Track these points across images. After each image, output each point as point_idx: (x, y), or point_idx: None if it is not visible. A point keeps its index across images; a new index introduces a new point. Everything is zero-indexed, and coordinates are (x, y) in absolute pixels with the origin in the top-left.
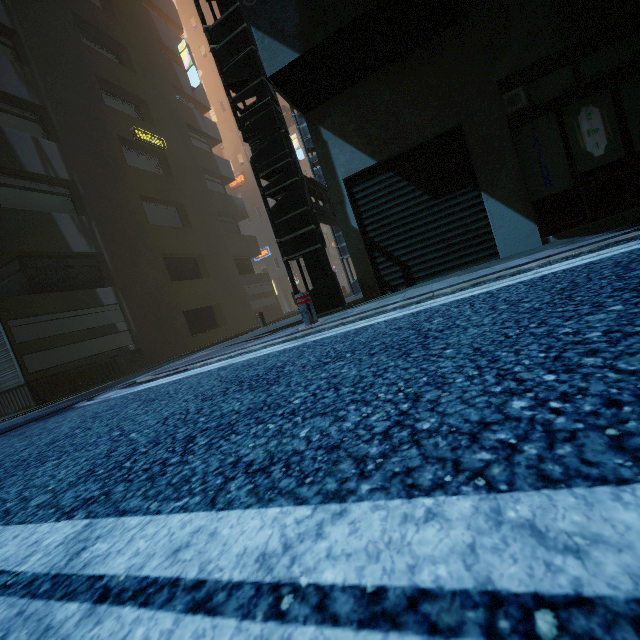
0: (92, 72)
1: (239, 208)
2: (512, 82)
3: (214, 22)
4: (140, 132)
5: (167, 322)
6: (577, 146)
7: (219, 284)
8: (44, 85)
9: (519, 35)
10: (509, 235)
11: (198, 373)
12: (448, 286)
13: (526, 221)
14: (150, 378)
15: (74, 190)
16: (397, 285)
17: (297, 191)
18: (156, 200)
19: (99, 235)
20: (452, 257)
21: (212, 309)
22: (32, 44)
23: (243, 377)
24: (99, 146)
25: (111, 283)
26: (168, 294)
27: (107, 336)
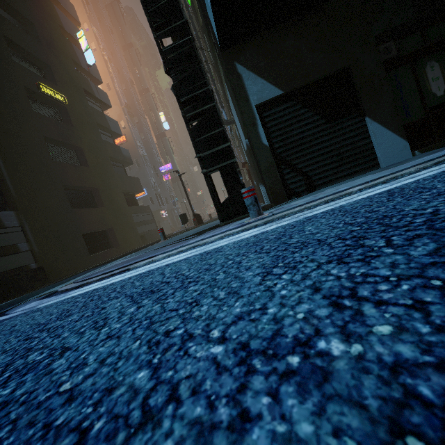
0: (1, 33)
1: (126, 156)
2: (381, 40)
3: None
4: (44, 87)
5: (68, 243)
6: (426, 88)
7: (112, 212)
8: None
9: (389, 5)
10: (388, 149)
11: (167, 264)
12: (399, 170)
13: (400, 139)
14: (80, 283)
15: None
16: (300, 191)
17: (215, 114)
18: (58, 142)
19: (2, 164)
20: (344, 168)
21: (106, 233)
22: None
23: (323, 238)
24: (5, 91)
25: (13, 208)
26: (68, 219)
27: (8, 256)
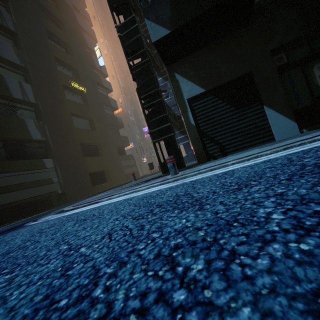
0: (52, 55)
1: (120, 122)
2: (277, 52)
3: (121, 23)
4: (73, 83)
5: (80, 178)
6: (313, 83)
7: (108, 159)
8: (28, 58)
9: (281, 28)
10: (281, 128)
11: (109, 203)
12: (264, 151)
13: (290, 121)
14: (74, 207)
15: (37, 108)
16: (217, 156)
17: (161, 105)
18: (79, 116)
19: (48, 131)
20: (248, 140)
21: (104, 172)
22: (24, 40)
23: (156, 202)
24: (52, 88)
25: (51, 156)
26: (81, 163)
27: (46, 185)
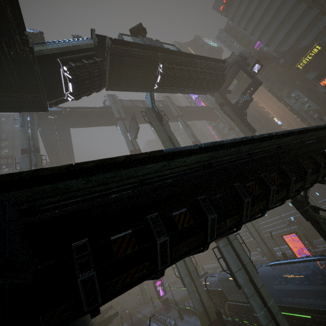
0: None
1: None
2: None
3: None
4: None
5: None
6: None
7: None
8: None
9: None
10: None
11: None
12: None
13: None
14: None
15: None
16: None
17: None
18: None
19: None
20: None
21: None
22: None
23: None
24: None
25: None
26: None
27: None
